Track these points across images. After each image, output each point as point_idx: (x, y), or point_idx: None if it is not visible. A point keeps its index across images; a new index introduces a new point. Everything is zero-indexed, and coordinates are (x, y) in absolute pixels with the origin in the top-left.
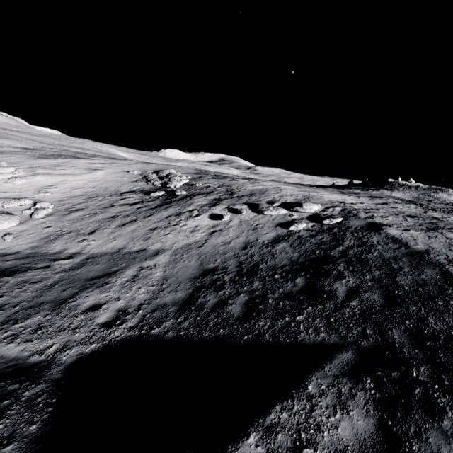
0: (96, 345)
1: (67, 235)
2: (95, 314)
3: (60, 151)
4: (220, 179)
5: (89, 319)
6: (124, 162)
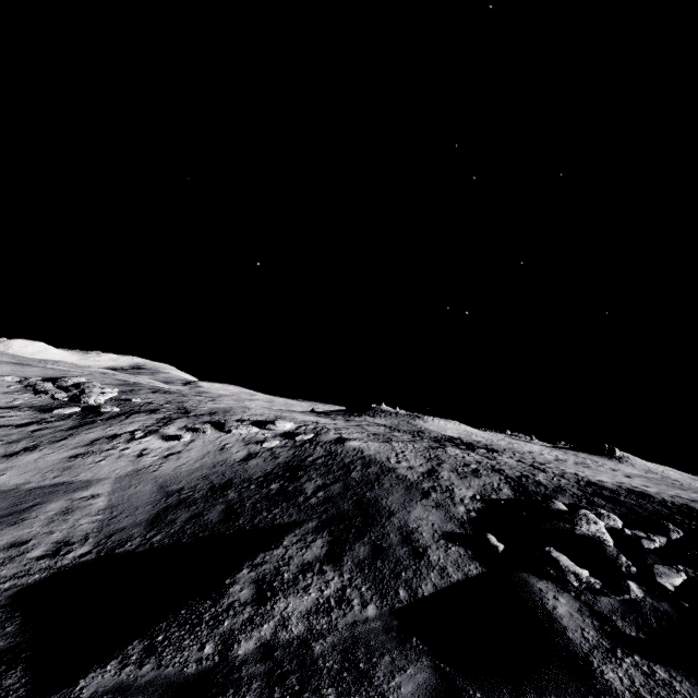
0: (41, 574)
1: None
2: (23, 550)
3: None
4: (165, 394)
5: (15, 555)
6: None
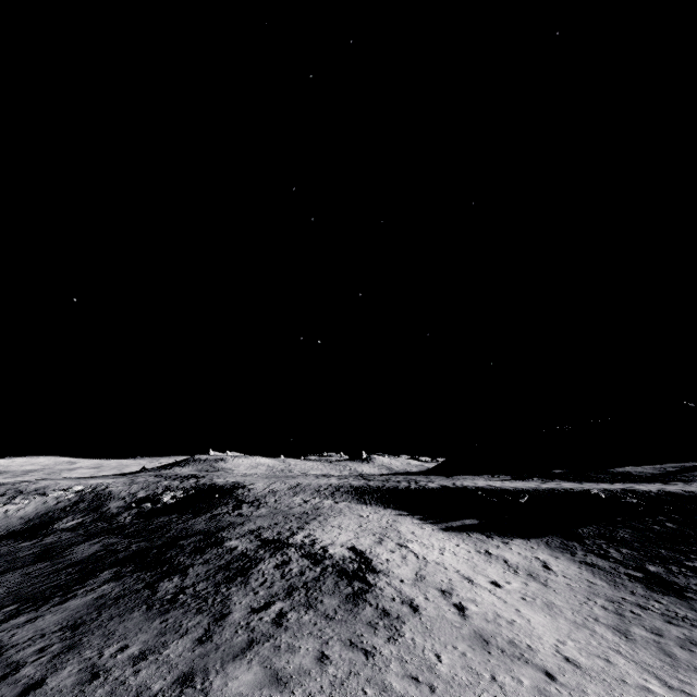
0: None
1: None
2: None
3: None
4: (3, 486)
5: None
6: None
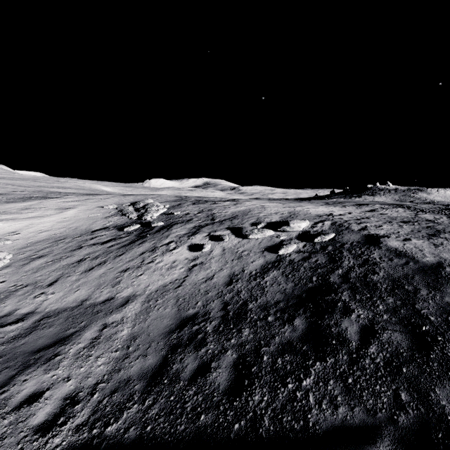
0: None
1: (22, 290)
2: (31, 410)
3: (31, 193)
4: (200, 204)
5: (20, 420)
6: (100, 197)
